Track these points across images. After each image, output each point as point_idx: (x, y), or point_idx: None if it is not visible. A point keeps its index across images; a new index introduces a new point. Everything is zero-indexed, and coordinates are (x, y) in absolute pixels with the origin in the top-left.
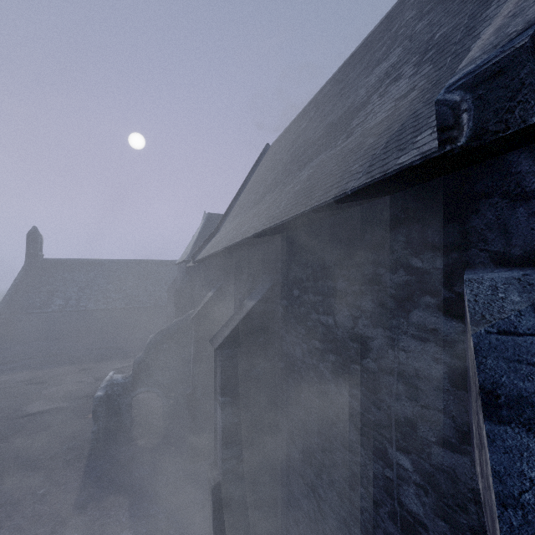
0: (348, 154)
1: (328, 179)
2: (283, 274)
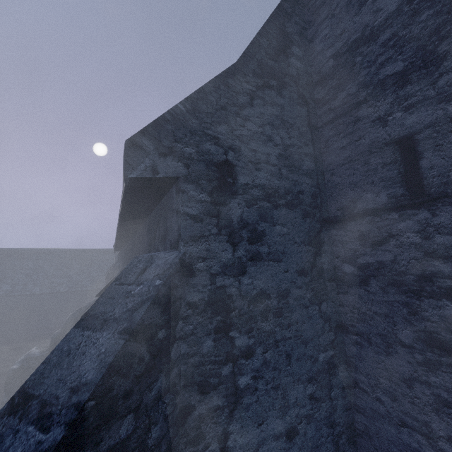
0: None
1: None
2: None
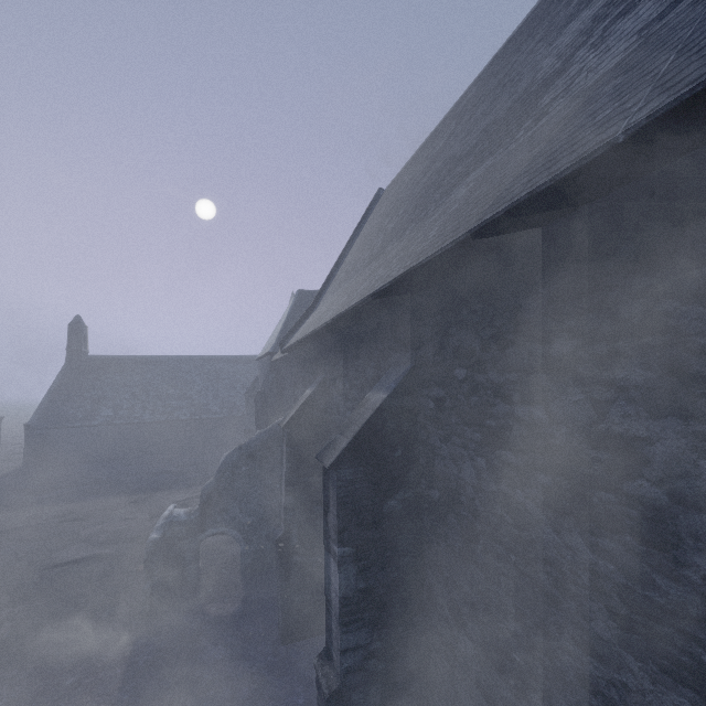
0: (558, 124)
1: (532, 162)
2: (434, 347)
